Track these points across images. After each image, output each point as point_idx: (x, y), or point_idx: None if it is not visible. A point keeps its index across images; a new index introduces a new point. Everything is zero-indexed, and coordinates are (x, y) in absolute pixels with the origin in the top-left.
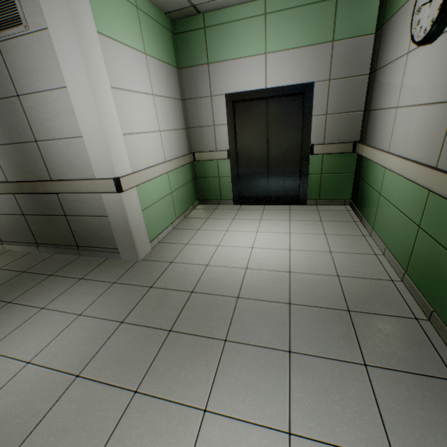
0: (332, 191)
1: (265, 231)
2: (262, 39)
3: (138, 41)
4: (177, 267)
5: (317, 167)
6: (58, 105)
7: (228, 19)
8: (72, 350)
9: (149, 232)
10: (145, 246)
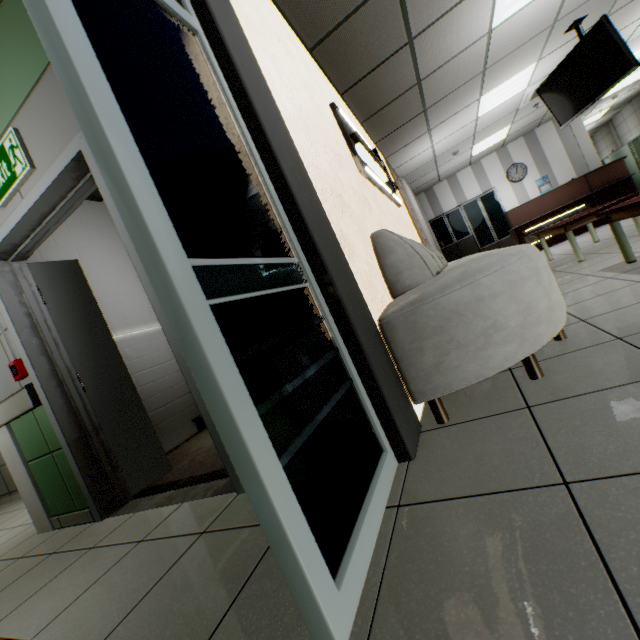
0: None
1: None
2: None
3: None
4: None
5: None
6: None
7: None
8: None
9: None
10: None
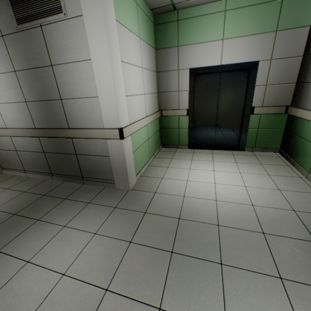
0: (265, 141)
1: (220, 170)
2: (221, 29)
3: (136, 28)
4: (160, 197)
5: (255, 123)
6: (82, 73)
7: (196, 14)
8: (97, 265)
9: (135, 169)
10: (133, 179)
